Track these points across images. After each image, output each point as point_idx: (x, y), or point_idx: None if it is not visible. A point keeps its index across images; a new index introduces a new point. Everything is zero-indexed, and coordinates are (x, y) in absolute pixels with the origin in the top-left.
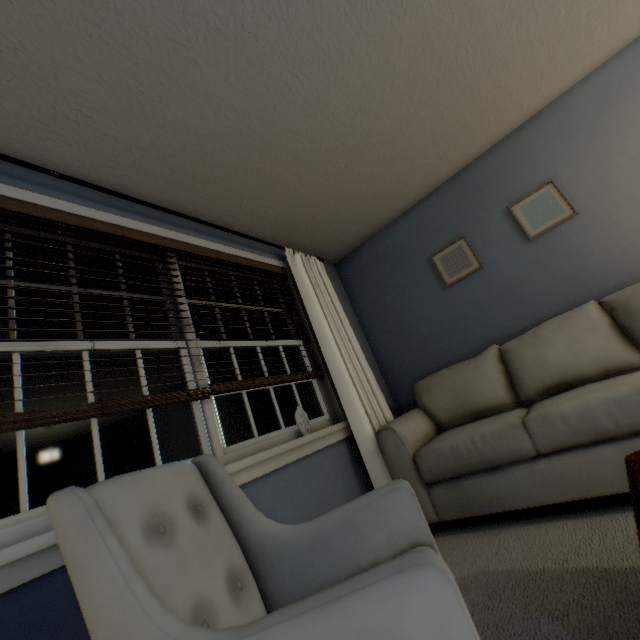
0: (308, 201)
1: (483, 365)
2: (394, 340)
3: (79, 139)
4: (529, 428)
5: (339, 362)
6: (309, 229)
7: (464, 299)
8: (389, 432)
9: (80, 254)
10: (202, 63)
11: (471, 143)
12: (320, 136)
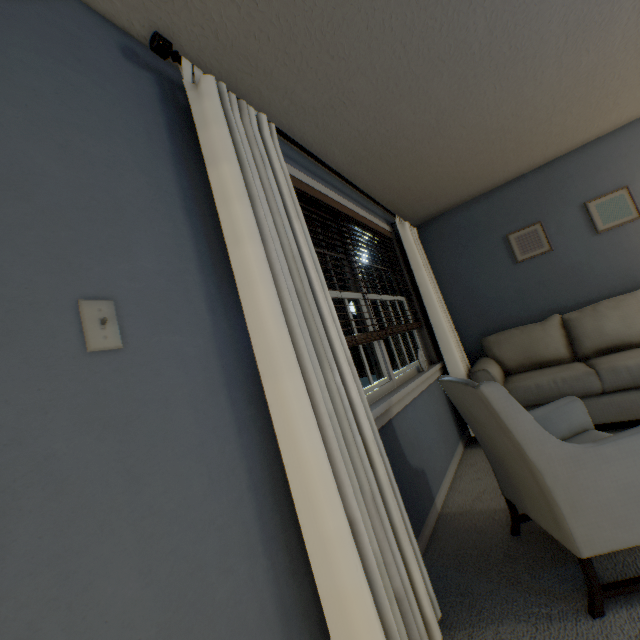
0: (431, 178)
1: (549, 329)
2: (460, 302)
3: (326, 122)
4: (601, 375)
5: (440, 317)
6: (415, 200)
7: (531, 275)
8: (483, 373)
9: (312, 219)
10: (445, 75)
11: (569, 142)
12: (477, 131)
